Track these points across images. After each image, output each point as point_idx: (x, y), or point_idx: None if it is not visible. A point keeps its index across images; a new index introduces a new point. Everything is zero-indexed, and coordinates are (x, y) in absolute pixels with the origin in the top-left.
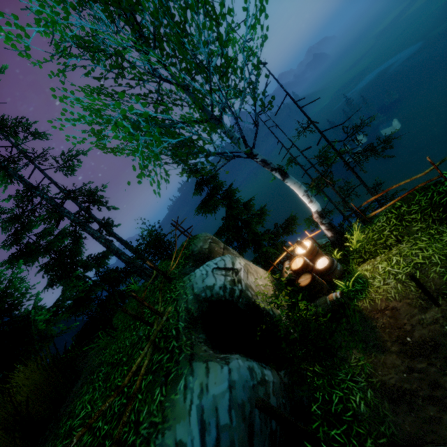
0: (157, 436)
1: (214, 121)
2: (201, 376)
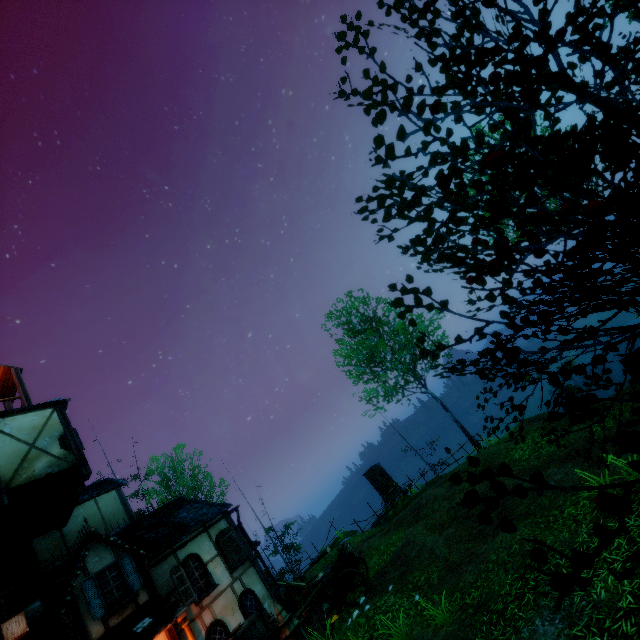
0: None
1: None
2: None
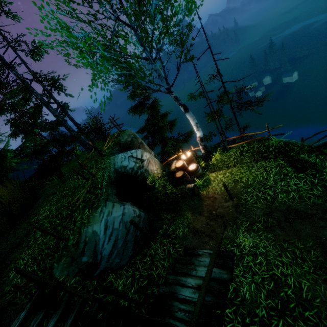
0: (84, 227)
1: (150, 60)
2: (109, 208)
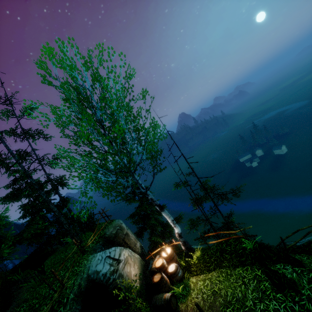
0: None
1: (130, 173)
2: None
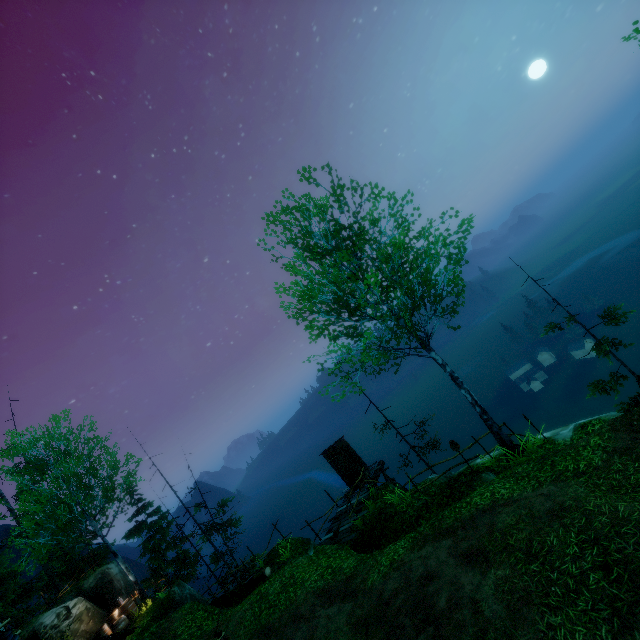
0: None
1: (89, 520)
2: None
